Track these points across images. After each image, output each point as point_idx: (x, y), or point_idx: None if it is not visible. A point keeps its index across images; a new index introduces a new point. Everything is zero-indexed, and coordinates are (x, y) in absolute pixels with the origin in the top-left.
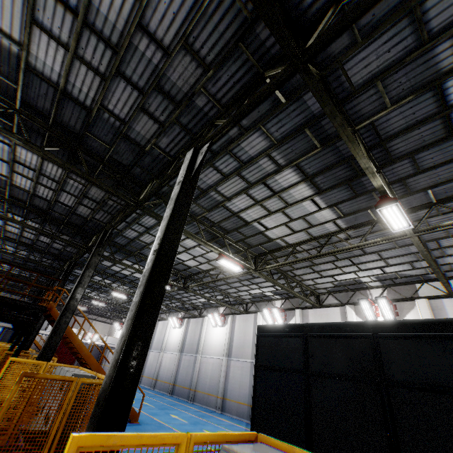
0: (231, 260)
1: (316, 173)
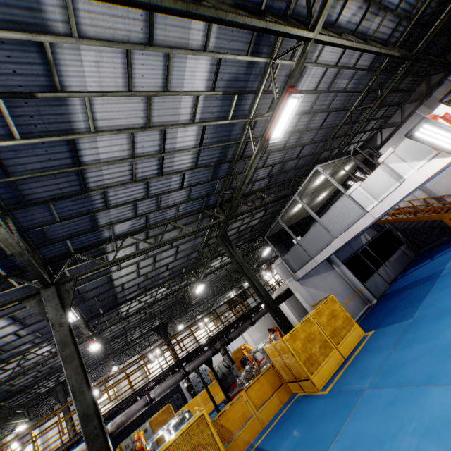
0: (24, 423)
1: (90, 361)
